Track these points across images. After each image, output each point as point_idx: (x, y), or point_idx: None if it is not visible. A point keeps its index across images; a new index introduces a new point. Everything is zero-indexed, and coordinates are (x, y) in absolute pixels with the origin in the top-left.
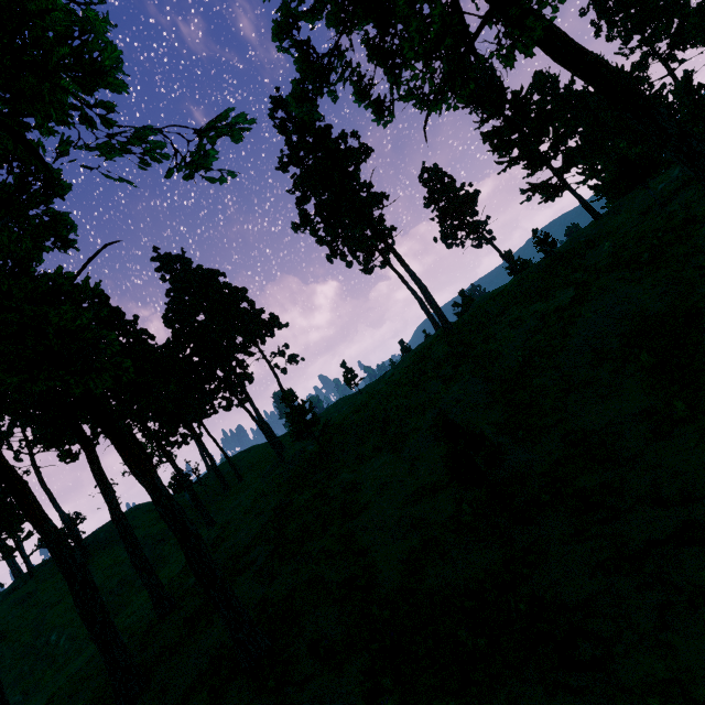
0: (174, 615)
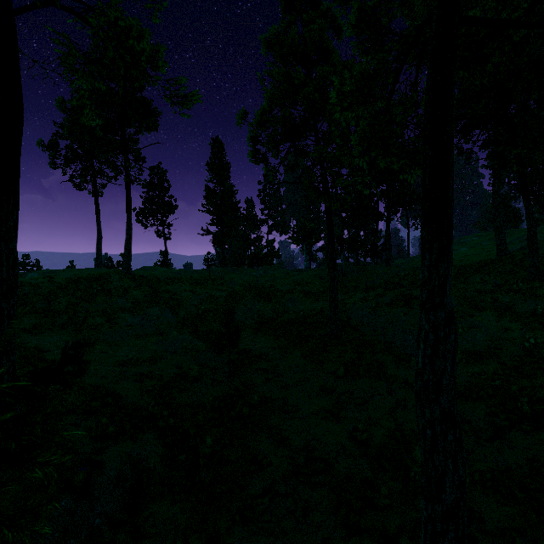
0: None
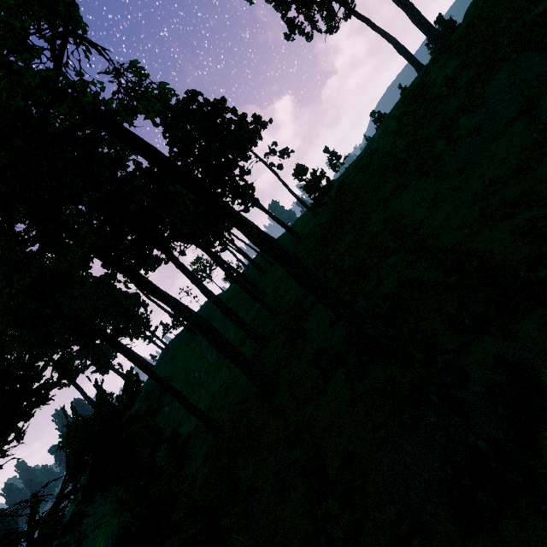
0: (272, 344)
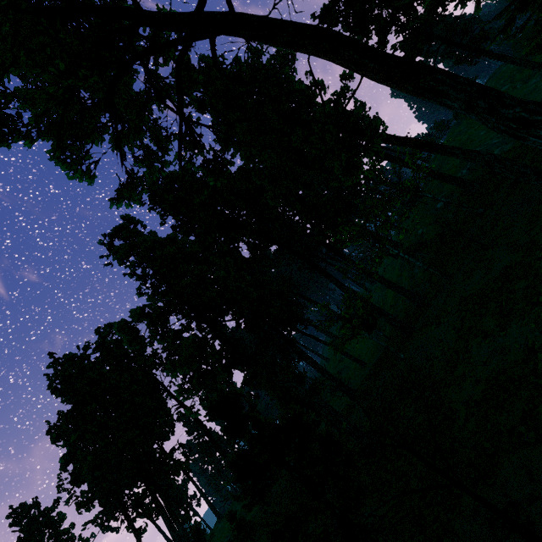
0: None
